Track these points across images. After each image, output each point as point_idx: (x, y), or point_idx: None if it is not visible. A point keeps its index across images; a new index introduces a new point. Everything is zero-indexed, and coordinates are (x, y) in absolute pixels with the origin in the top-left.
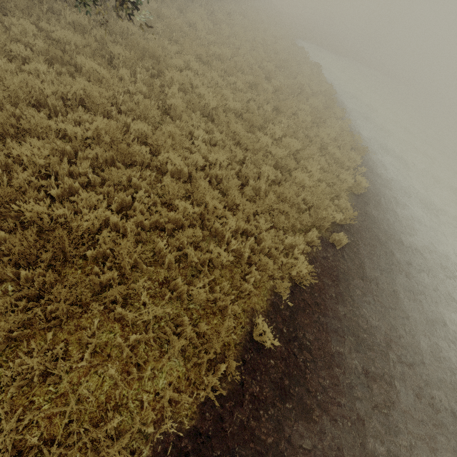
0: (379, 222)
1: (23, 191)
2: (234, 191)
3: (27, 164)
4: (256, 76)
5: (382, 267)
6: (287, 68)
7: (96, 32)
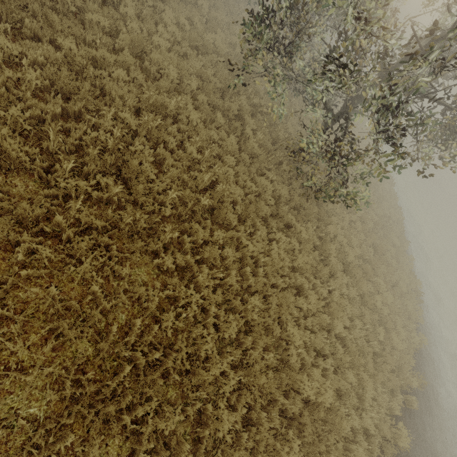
0: (426, 376)
1: (290, 364)
2: (369, 361)
3: (286, 335)
4: (366, 213)
5: (428, 426)
6: (377, 189)
7: (294, 182)
